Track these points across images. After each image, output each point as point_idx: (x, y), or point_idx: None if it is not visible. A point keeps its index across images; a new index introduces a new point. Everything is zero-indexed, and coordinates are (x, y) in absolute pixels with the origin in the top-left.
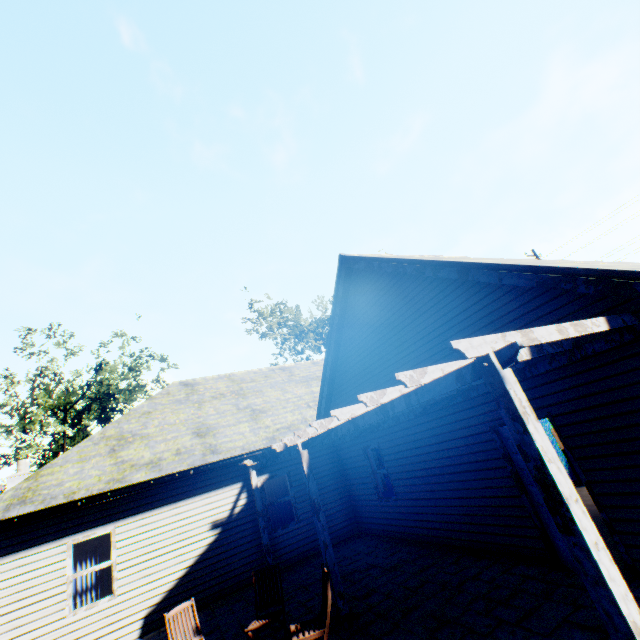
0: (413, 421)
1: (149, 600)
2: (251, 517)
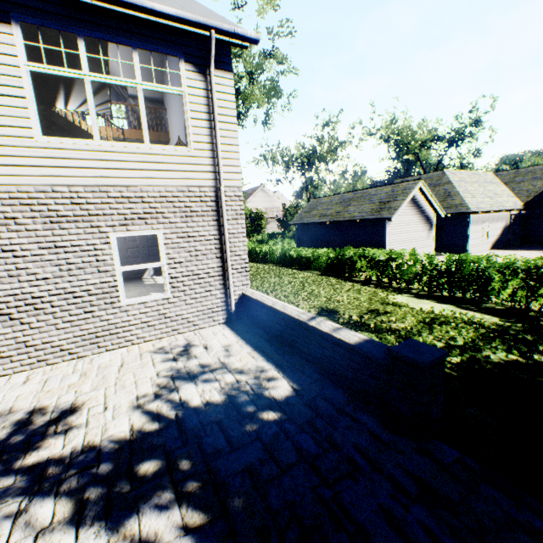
0: None
1: (490, 243)
2: (506, 230)
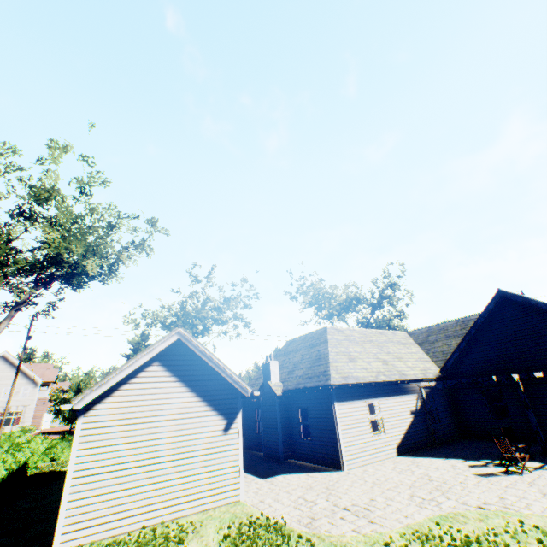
0: (538, 381)
1: (396, 440)
2: (423, 413)
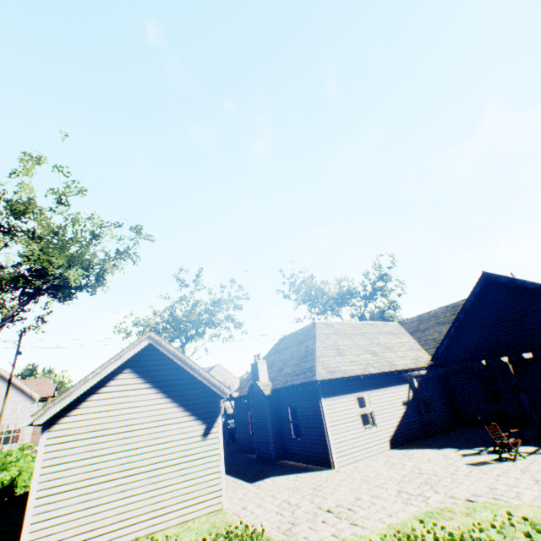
0: (529, 362)
1: (388, 433)
2: (415, 403)
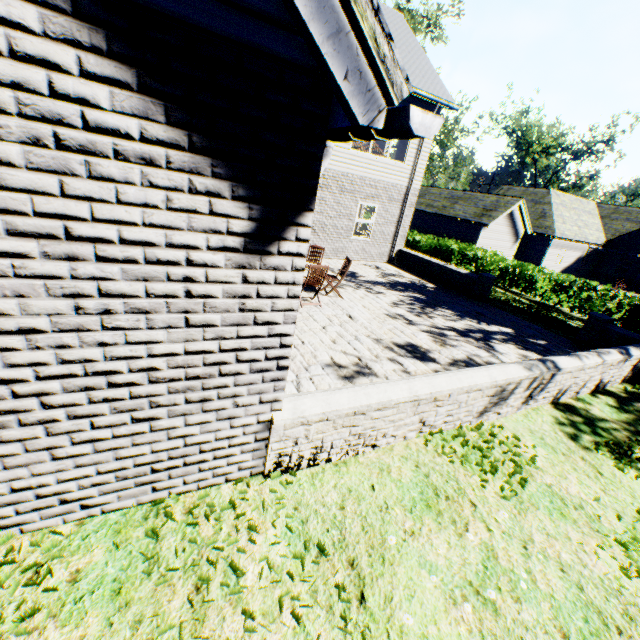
0: None
1: (561, 268)
2: (580, 260)
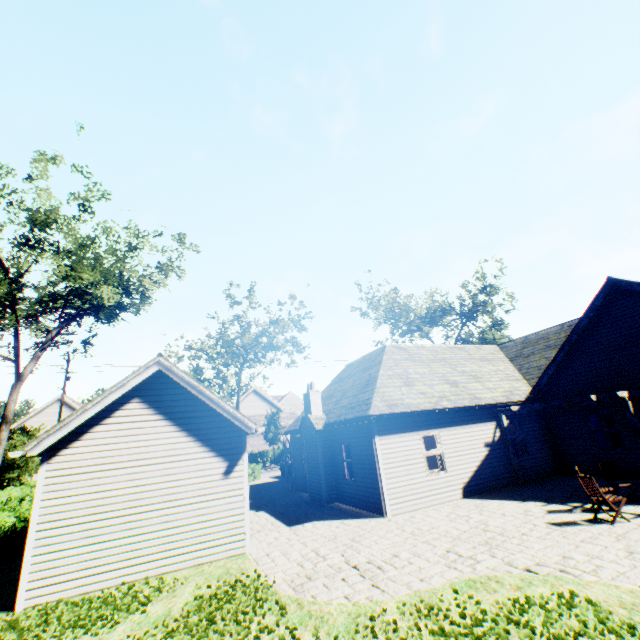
0: None
1: (462, 479)
2: (503, 445)
